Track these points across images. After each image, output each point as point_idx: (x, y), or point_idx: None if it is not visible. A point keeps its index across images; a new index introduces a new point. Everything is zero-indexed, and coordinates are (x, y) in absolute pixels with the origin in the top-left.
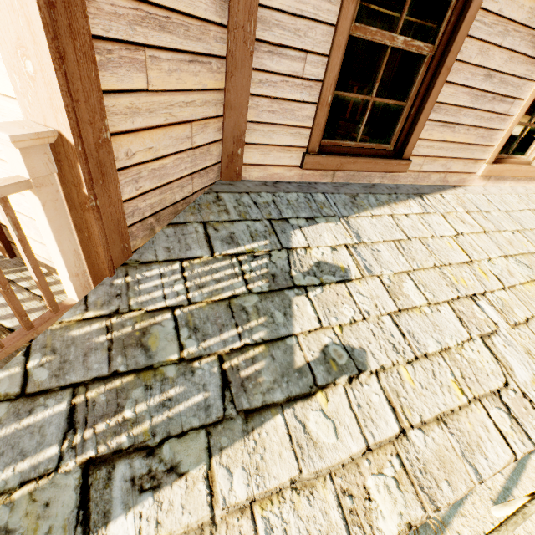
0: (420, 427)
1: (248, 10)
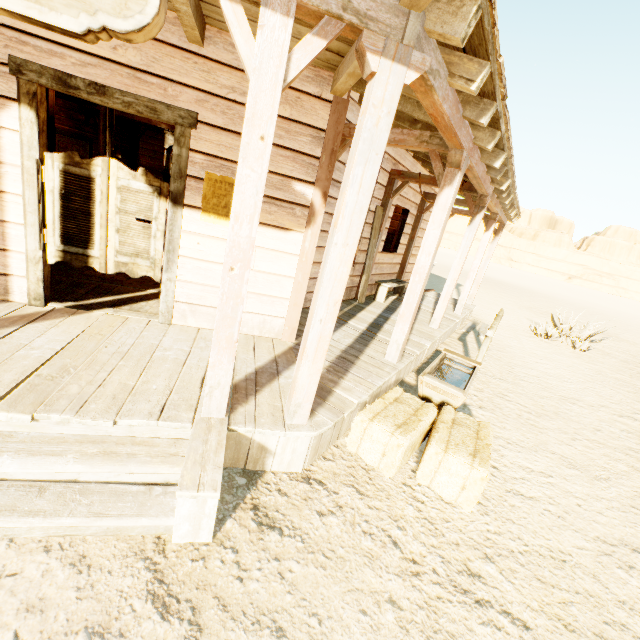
0: None
1: None
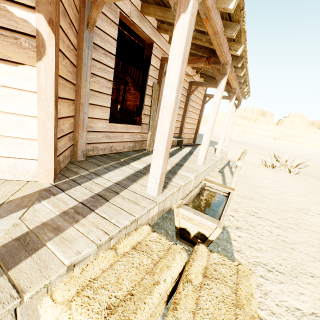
0: None
1: None
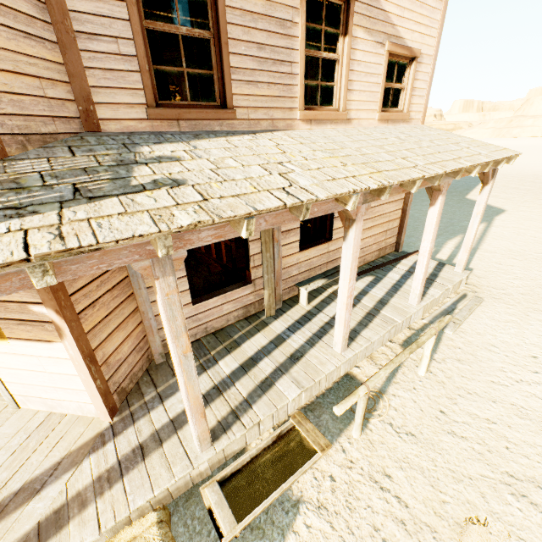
0: (219, 198)
1: (62, 13)
